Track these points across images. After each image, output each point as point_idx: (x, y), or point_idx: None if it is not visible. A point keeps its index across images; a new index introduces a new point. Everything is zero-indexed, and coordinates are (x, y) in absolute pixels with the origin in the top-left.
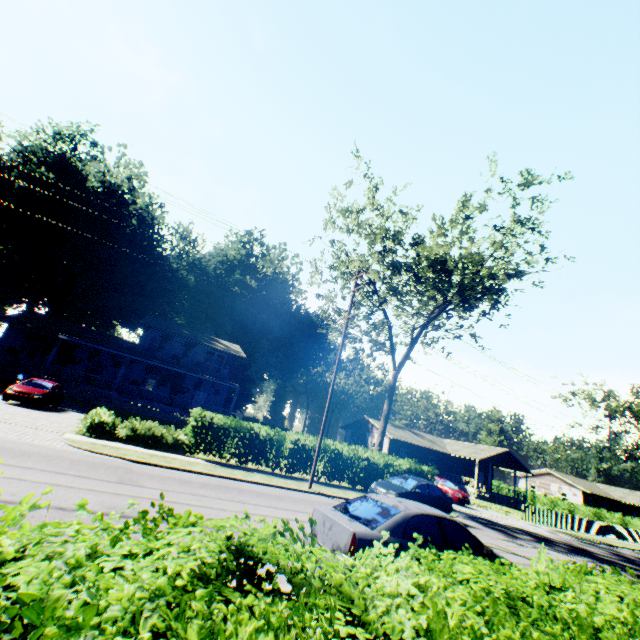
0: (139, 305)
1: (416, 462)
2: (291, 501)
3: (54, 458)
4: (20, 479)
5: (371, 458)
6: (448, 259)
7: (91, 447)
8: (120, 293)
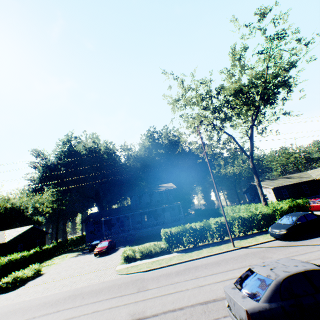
0: (124, 188)
1: (291, 200)
2: (224, 263)
3: (111, 287)
4: (97, 311)
5: (262, 212)
6: (242, 87)
7: (126, 271)
8: (116, 187)
